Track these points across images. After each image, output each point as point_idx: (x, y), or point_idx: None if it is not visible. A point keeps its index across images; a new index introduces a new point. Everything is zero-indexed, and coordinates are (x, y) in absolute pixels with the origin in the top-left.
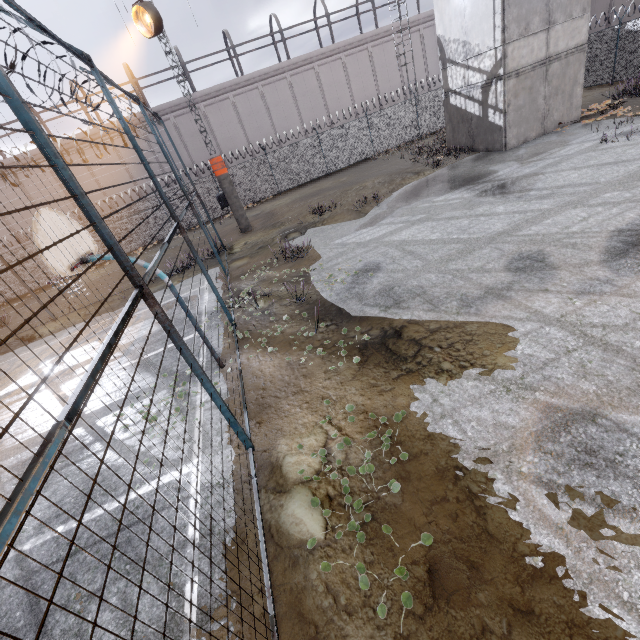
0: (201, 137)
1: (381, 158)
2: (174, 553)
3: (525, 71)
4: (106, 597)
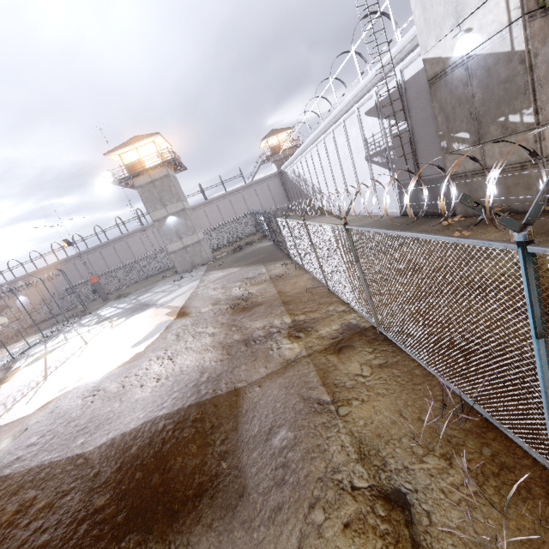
0: (125, 251)
1: None
2: None
3: (177, 251)
4: None
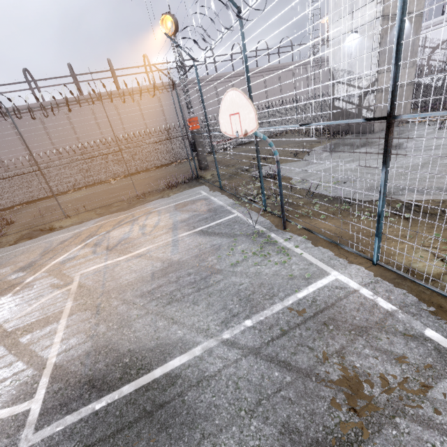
0: (154, 112)
1: (277, 137)
2: (387, 319)
3: (385, 90)
4: (356, 351)
